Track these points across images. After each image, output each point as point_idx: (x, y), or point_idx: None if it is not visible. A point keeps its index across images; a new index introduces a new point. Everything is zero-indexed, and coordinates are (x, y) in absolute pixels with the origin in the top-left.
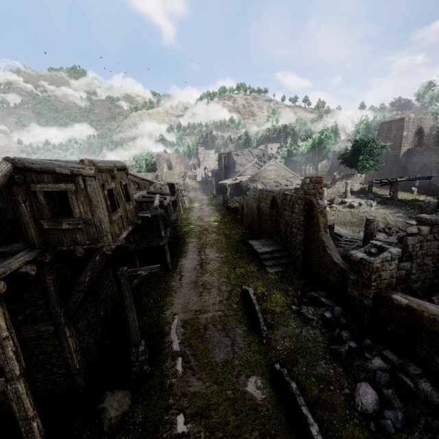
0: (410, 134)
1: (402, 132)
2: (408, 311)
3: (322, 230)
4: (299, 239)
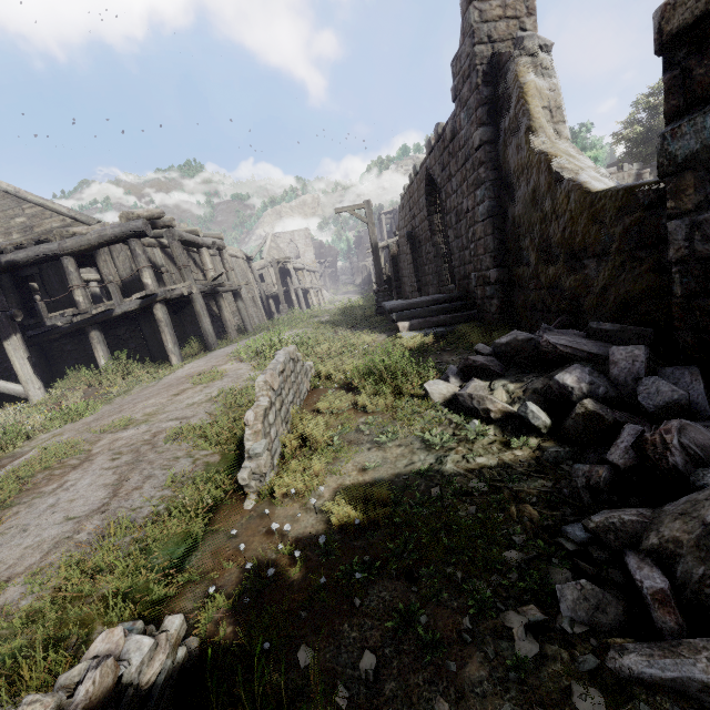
0: None
1: None
2: None
3: (542, 124)
4: (480, 215)
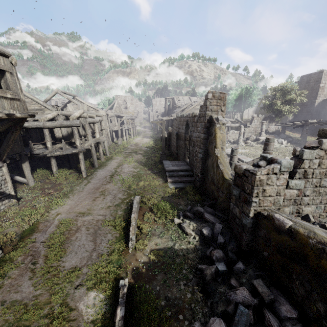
0: (326, 86)
1: (320, 84)
2: (290, 235)
3: (218, 147)
4: (199, 157)
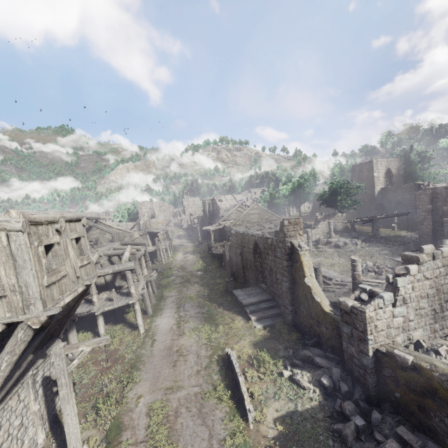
0: (380, 175)
1: (373, 173)
2: (415, 371)
3: (307, 275)
4: (285, 286)
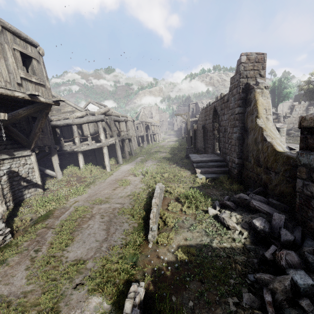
0: None
1: None
2: None
3: (262, 116)
4: (234, 137)
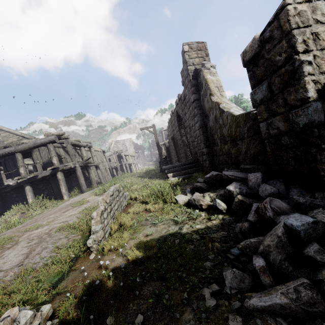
0: None
1: None
2: None
3: (215, 92)
4: (197, 127)
